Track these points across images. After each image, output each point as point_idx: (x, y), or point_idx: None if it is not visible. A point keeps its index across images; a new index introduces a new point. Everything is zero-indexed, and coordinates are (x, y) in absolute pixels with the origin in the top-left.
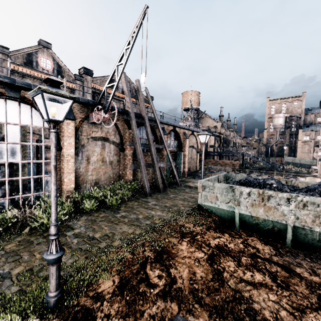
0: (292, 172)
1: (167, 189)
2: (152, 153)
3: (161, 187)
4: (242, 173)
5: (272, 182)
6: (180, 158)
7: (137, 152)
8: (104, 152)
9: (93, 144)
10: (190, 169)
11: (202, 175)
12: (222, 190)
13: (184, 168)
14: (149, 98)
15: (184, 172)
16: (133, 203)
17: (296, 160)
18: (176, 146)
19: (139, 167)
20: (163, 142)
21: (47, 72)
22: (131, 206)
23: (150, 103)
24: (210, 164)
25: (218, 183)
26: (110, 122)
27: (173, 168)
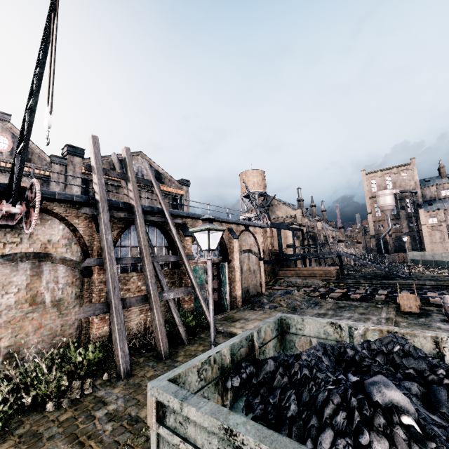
0: (427, 278)
1: (184, 346)
2: (147, 275)
3: (163, 346)
4: (341, 288)
5: (392, 398)
6: (224, 274)
7: (106, 277)
8: (39, 283)
9: (7, 269)
10: (250, 290)
11: (211, 334)
12: (208, 436)
13: (234, 291)
14: (150, 176)
15: (235, 298)
16: (61, 413)
17: (426, 255)
18: (218, 253)
19: (109, 308)
20: (178, 250)
21: (1, 154)
22: (38, 433)
23: (152, 184)
24: (290, 276)
25: (193, 407)
26: (57, 222)
27: (199, 298)
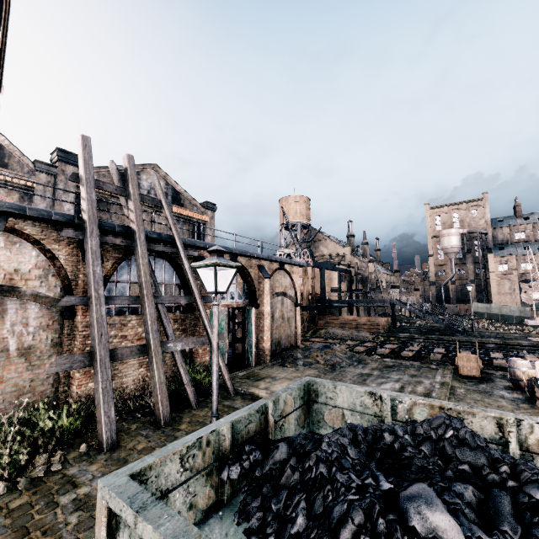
0: (491, 336)
1: (191, 410)
2: (147, 319)
3: (163, 410)
4: (391, 343)
5: (435, 525)
6: (250, 322)
7: (91, 321)
8: (1, 325)
9: None
10: (282, 342)
11: (213, 402)
12: None
13: (262, 343)
14: (159, 194)
15: (263, 351)
16: (14, 498)
17: (493, 308)
18: (244, 295)
19: (92, 361)
20: (192, 290)
21: None
22: None
23: (161, 205)
24: (332, 326)
25: (150, 525)
26: (28, 247)
27: None
